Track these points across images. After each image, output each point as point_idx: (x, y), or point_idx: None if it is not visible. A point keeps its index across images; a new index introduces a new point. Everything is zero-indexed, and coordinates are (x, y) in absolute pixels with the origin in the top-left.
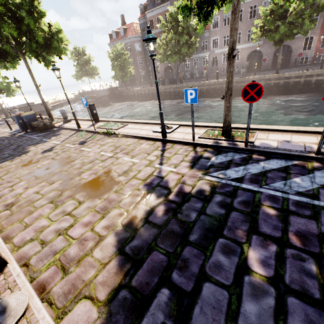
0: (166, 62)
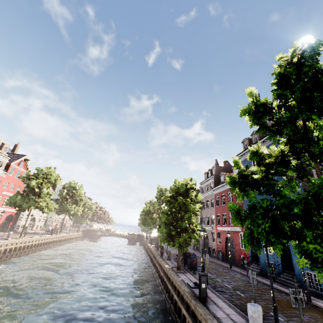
0: None
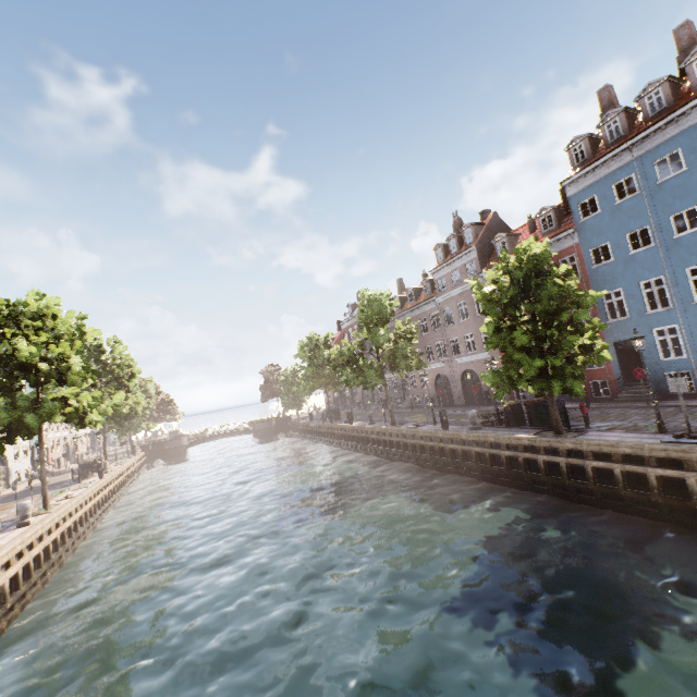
0: None
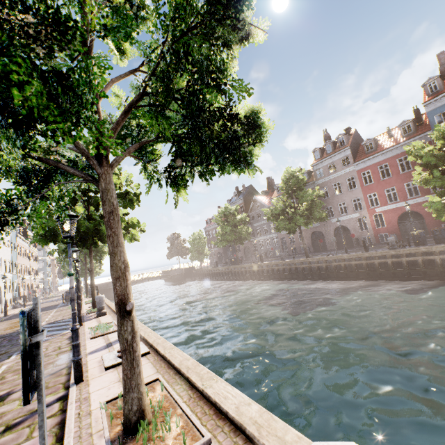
0: (244, 242)
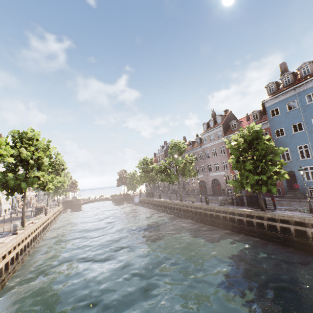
0: None
